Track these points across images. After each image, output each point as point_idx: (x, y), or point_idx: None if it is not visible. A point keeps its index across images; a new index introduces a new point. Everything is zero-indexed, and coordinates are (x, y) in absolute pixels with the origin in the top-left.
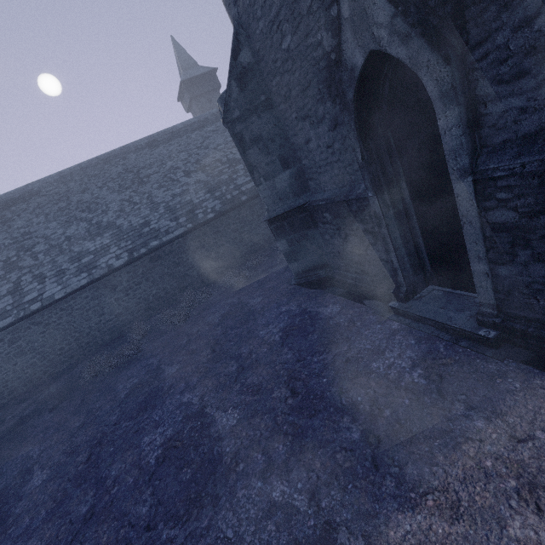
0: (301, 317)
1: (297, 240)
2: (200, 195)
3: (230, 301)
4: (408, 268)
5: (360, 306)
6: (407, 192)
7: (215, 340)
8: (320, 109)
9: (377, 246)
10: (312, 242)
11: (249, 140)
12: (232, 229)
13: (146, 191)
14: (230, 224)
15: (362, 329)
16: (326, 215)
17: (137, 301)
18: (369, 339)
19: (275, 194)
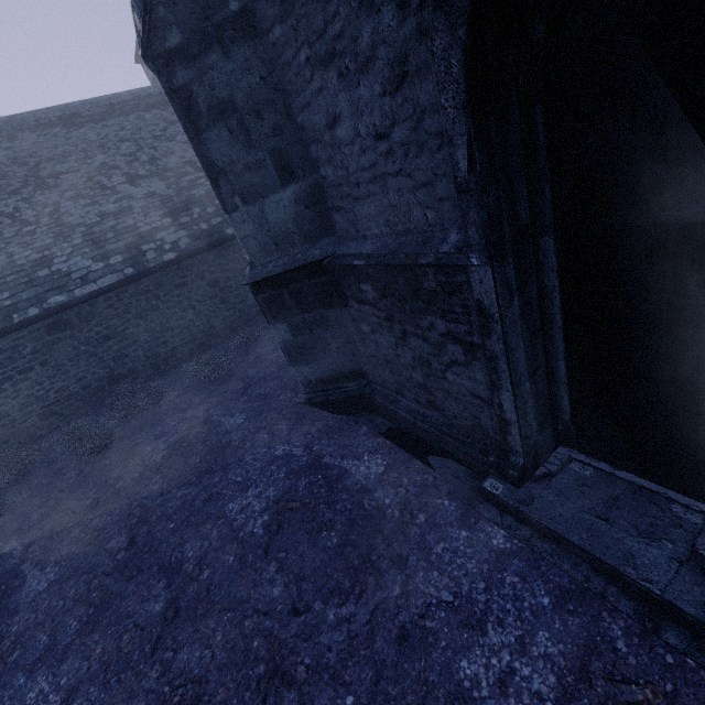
0: (309, 477)
1: (308, 326)
2: (153, 219)
3: (190, 416)
4: (531, 421)
5: (423, 470)
6: (554, 260)
7: (143, 510)
8: (365, 31)
9: (472, 370)
10: (336, 331)
11: (208, 107)
12: (208, 281)
13: (50, 201)
14: (205, 272)
15: (430, 535)
16: (366, 288)
17: (23, 401)
18: (446, 571)
19: (265, 233)
